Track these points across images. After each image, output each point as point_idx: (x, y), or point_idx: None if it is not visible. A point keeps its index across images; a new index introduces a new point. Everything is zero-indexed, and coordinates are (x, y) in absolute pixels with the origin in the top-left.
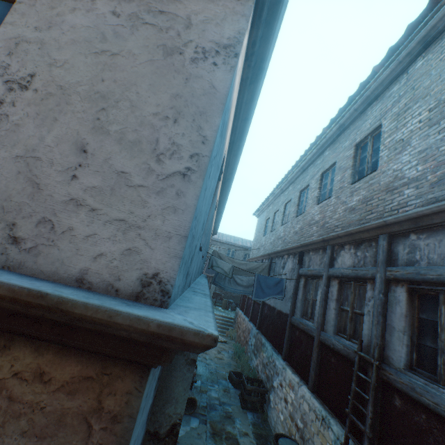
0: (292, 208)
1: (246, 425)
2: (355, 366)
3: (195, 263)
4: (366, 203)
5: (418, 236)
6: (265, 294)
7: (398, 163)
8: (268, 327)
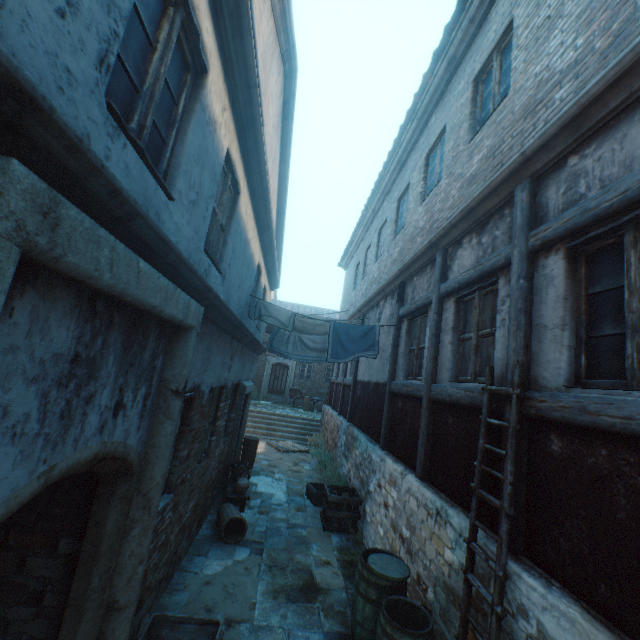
0: (388, 229)
1: (328, 552)
2: (483, 411)
3: (101, 142)
4: (492, 156)
5: (583, 153)
6: (347, 352)
7: (542, 60)
8: (362, 413)
